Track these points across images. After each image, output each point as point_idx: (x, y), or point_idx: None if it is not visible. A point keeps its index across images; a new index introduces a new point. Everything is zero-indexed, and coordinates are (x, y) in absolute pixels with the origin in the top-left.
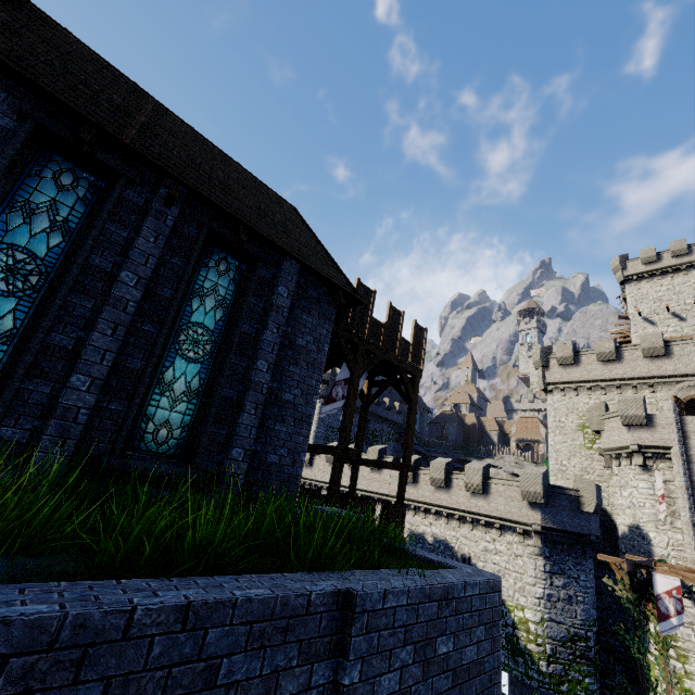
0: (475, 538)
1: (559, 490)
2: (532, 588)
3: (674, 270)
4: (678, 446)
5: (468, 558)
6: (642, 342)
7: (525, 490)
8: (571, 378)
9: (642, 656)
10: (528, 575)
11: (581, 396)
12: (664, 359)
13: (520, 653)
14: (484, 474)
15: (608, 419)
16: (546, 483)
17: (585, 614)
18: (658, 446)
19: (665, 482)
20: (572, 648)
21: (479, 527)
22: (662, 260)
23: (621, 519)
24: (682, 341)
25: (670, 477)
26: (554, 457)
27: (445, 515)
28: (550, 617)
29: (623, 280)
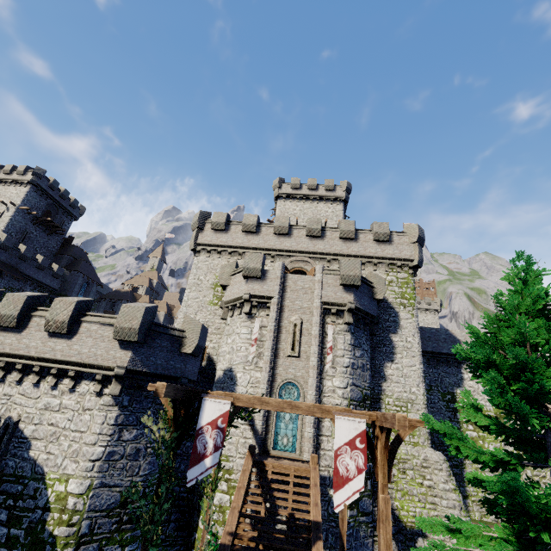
0: (37, 393)
1: (163, 329)
2: (90, 448)
3: (307, 199)
4: (277, 297)
5: (14, 423)
6: (276, 221)
7: (119, 326)
8: (219, 242)
9: (154, 526)
10: (91, 432)
11: (222, 259)
12: (286, 238)
13: (41, 545)
14: (80, 309)
15: (235, 275)
16: (150, 320)
17: (152, 467)
18: (264, 296)
19: (261, 328)
20: (120, 515)
21: (49, 378)
22: (302, 189)
23: (221, 365)
24: (300, 227)
25: (266, 323)
26: (184, 312)
27: (3, 365)
28: (102, 482)
29: (278, 196)
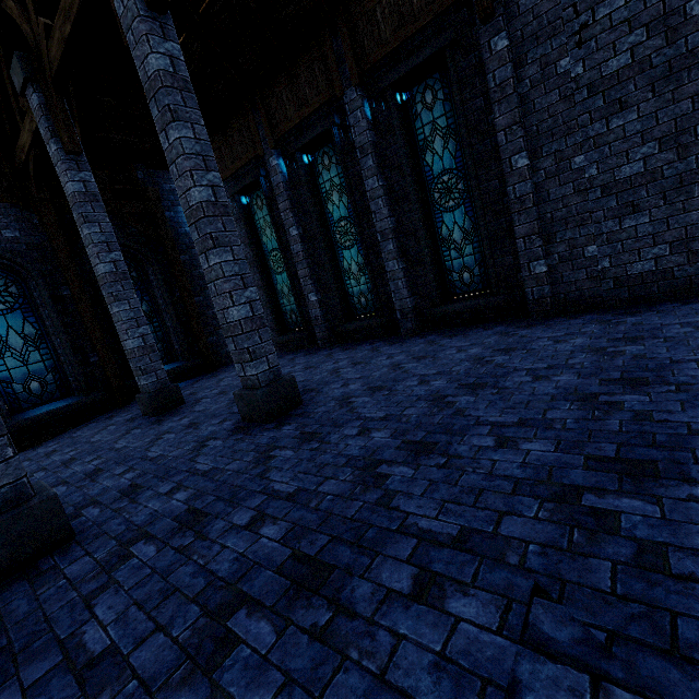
0: None
1: None
2: None
3: None
4: None
5: None
6: None
7: None
8: None
9: None
10: None
11: None
12: None
13: None
14: None
15: None
16: None
17: None
18: None
19: None
20: None
21: None
22: None
23: None
24: None
25: None
26: None
27: None
28: None
29: None
